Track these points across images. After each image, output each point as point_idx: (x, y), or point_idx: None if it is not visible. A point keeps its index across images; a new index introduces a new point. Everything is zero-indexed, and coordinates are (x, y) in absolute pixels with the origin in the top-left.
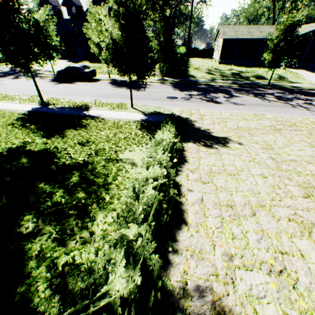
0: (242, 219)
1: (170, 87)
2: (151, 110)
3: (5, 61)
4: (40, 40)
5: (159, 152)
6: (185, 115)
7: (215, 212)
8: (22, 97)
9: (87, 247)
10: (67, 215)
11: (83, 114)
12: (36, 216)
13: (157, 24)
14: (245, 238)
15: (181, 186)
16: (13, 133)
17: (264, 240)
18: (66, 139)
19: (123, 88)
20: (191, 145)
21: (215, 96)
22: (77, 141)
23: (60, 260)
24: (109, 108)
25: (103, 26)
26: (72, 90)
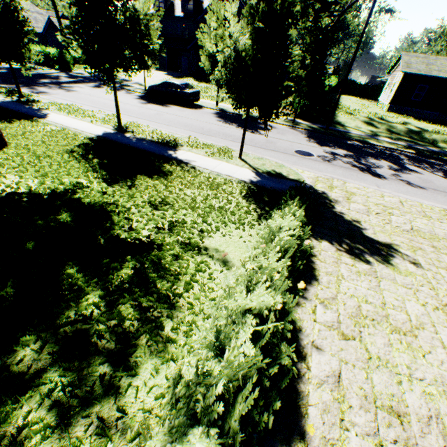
0: None
1: (303, 136)
2: (268, 167)
3: (84, 63)
4: (134, 39)
5: (274, 258)
6: (321, 187)
7: (364, 421)
8: (97, 114)
9: None
10: (92, 350)
11: (167, 155)
12: (42, 337)
13: (306, 38)
14: None
15: (301, 332)
16: (67, 166)
17: None
18: (134, 191)
19: (232, 125)
20: (325, 247)
21: (375, 163)
22: (147, 198)
23: None
24: (205, 152)
25: (226, 28)
26: (162, 116)
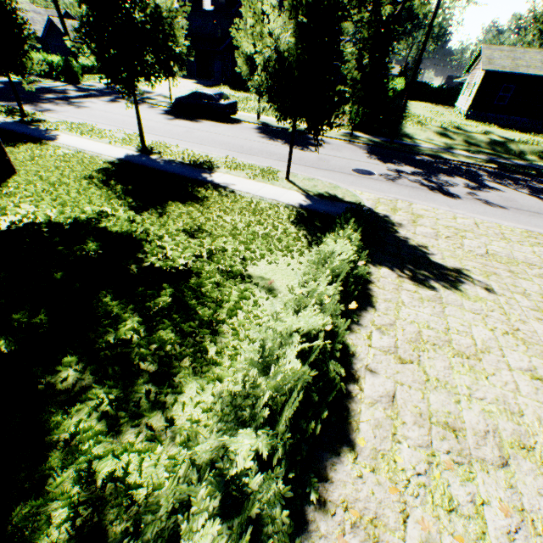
0: (476, 467)
1: (362, 152)
2: (320, 189)
3: (98, 72)
4: (157, 41)
5: (324, 281)
6: (383, 210)
7: (417, 435)
8: (115, 134)
9: (156, 450)
10: (135, 371)
11: (202, 179)
12: (84, 359)
13: (363, 32)
14: (478, 519)
15: (355, 357)
16: (87, 193)
17: (524, 537)
18: (166, 219)
19: (277, 142)
20: (385, 274)
21: (448, 181)
22: (182, 226)
23: (101, 466)
24: (246, 174)
25: (265, 25)
26: (193, 134)
